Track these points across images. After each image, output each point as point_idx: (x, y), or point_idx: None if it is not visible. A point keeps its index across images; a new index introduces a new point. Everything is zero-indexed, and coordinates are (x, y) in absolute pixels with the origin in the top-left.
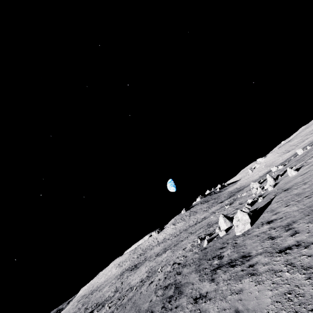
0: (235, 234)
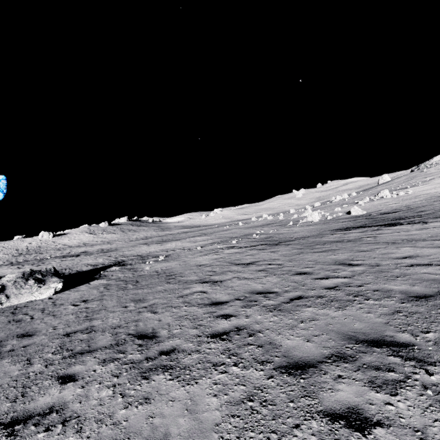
0: (358, 214)
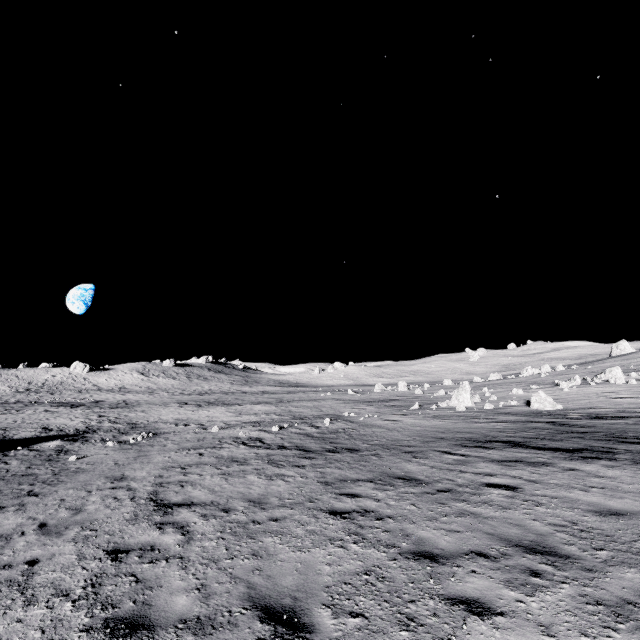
0: (545, 408)
